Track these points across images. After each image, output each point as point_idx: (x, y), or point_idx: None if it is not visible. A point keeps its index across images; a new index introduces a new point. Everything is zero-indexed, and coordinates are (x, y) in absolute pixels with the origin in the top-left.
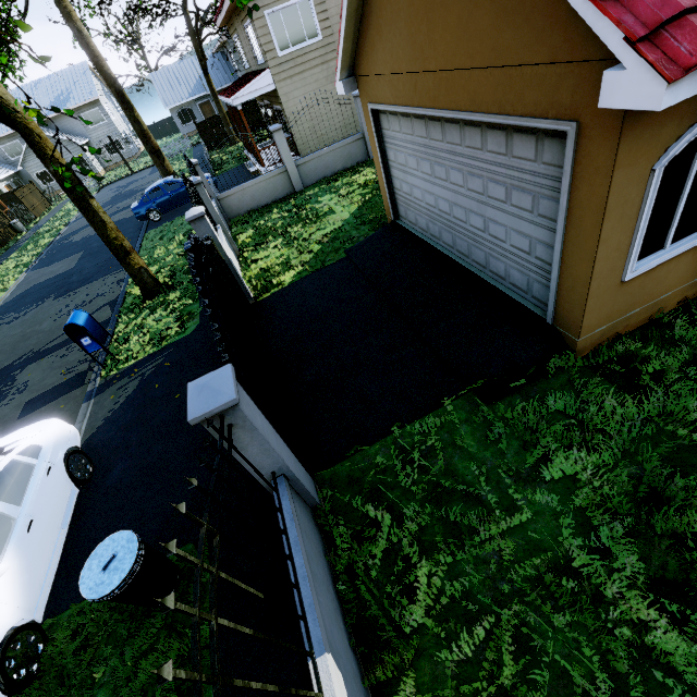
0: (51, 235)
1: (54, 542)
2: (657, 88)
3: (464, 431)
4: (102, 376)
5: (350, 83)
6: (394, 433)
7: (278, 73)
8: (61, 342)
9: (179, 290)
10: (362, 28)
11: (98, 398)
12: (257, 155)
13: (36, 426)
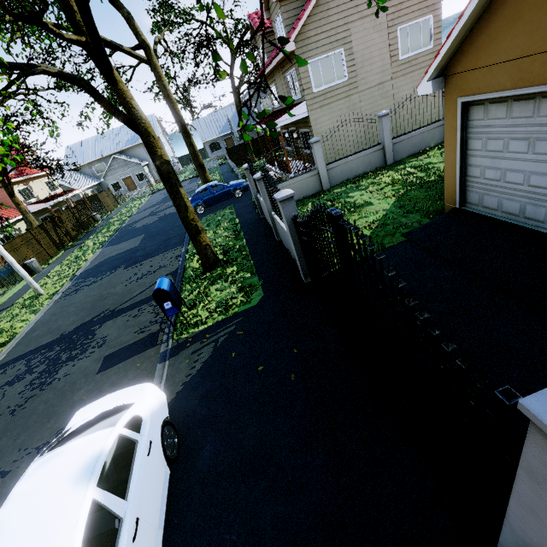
0: (119, 223)
1: None
2: None
3: None
4: (174, 338)
5: (438, 82)
6: None
7: (311, 104)
8: (133, 304)
9: (235, 264)
10: (478, 25)
11: (173, 360)
12: (285, 165)
13: (133, 390)
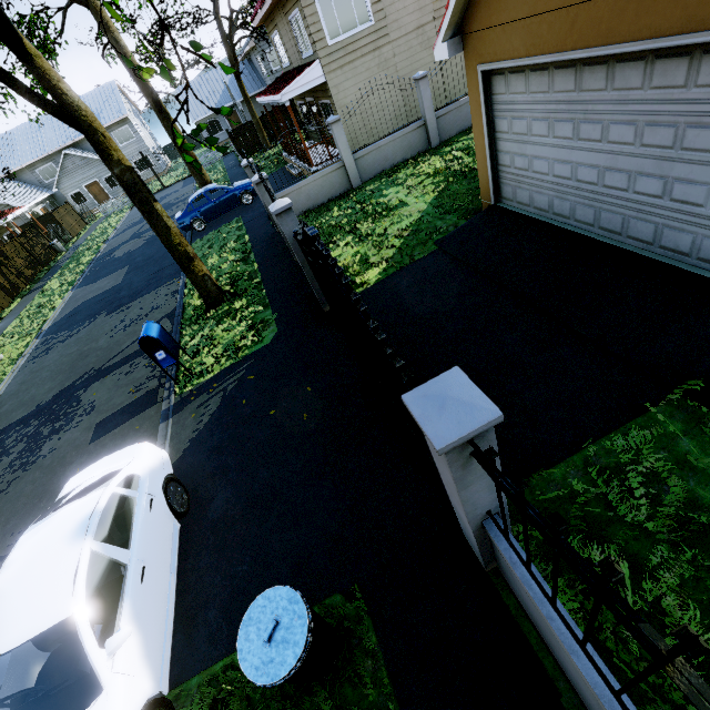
0: (92, 253)
1: (167, 591)
2: None
3: (688, 447)
4: (176, 393)
5: (454, 44)
6: (582, 451)
7: (328, 64)
8: (123, 359)
9: (244, 297)
10: None
11: (177, 417)
12: (304, 154)
13: (127, 452)
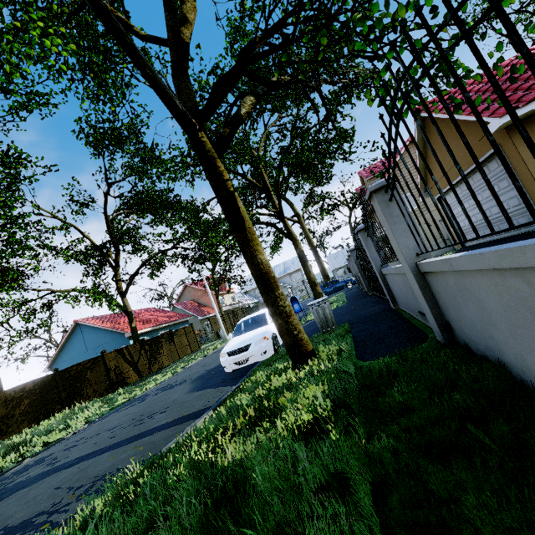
0: None
1: None
2: (498, 120)
3: None
4: None
5: (425, 194)
6: None
7: None
8: None
9: (335, 302)
10: (427, 172)
11: None
12: None
13: None
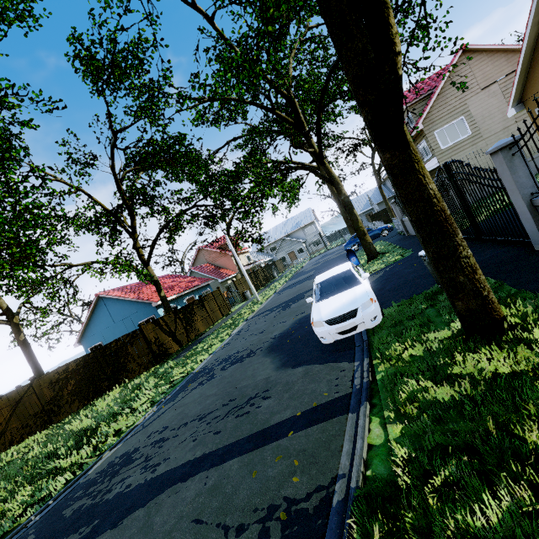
0: (292, 274)
1: None
2: None
3: None
4: None
5: (518, 107)
6: None
7: (441, 157)
8: None
9: (390, 252)
10: (529, 75)
11: None
12: None
13: None
